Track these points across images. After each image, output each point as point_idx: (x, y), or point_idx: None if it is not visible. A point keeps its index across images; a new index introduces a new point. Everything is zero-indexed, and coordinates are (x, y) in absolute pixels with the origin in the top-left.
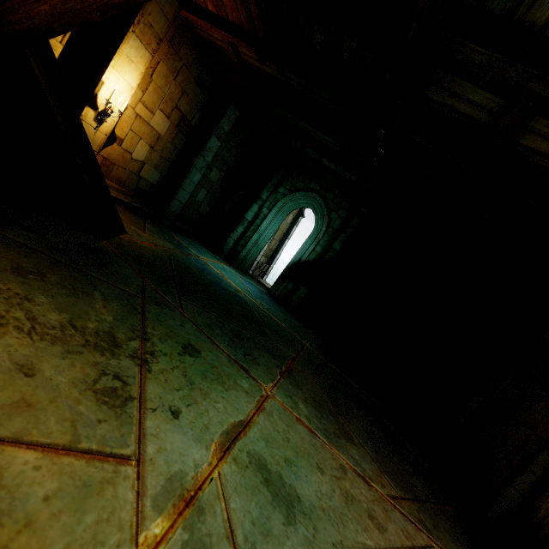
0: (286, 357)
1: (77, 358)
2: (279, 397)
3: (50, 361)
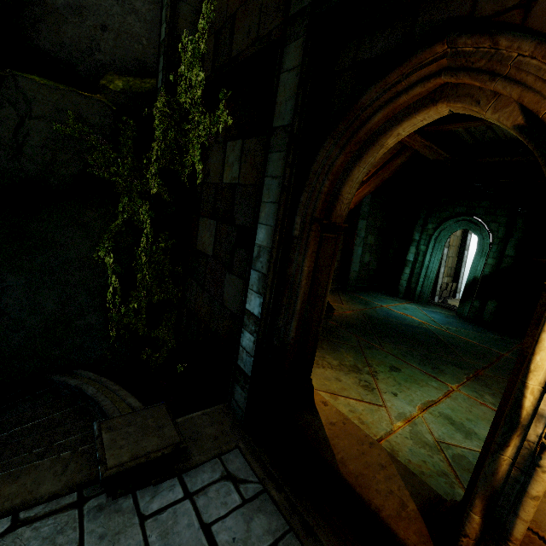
0: (475, 367)
1: (349, 375)
2: (464, 391)
3: (342, 377)
